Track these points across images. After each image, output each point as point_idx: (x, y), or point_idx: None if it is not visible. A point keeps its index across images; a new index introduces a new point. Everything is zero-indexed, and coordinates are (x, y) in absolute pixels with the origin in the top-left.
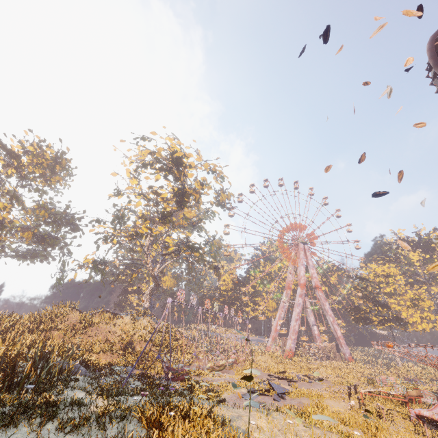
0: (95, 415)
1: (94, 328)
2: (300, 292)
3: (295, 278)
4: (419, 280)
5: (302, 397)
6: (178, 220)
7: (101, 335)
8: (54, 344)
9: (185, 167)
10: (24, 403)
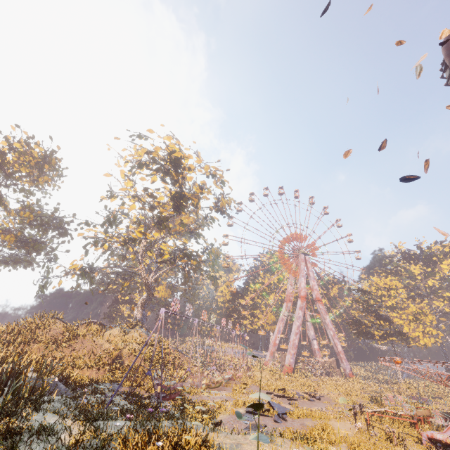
0: (65, 447)
1: (79, 341)
2: (300, 305)
3: (296, 290)
4: (420, 294)
5: (305, 418)
6: (175, 226)
7: (87, 348)
8: (31, 358)
9: (184, 169)
10: None
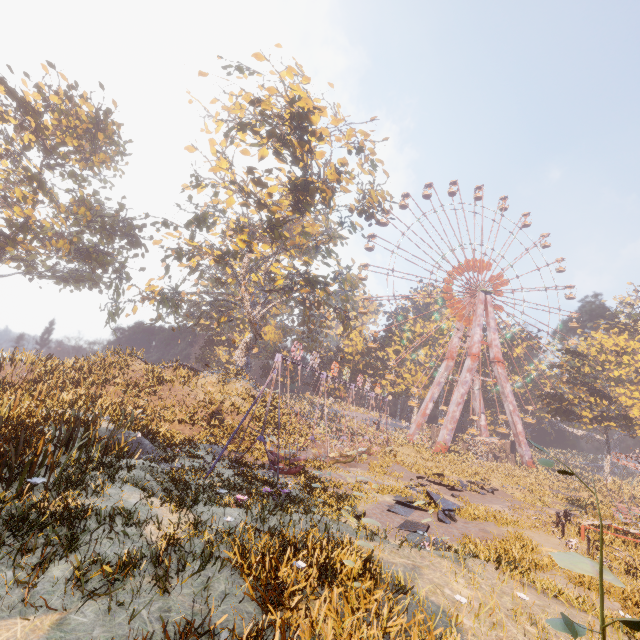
0: (151, 553)
1: (167, 388)
2: (469, 365)
3: (464, 345)
4: None
5: (486, 522)
6: (292, 237)
7: (176, 397)
8: (107, 405)
9: (313, 133)
10: (22, 512)
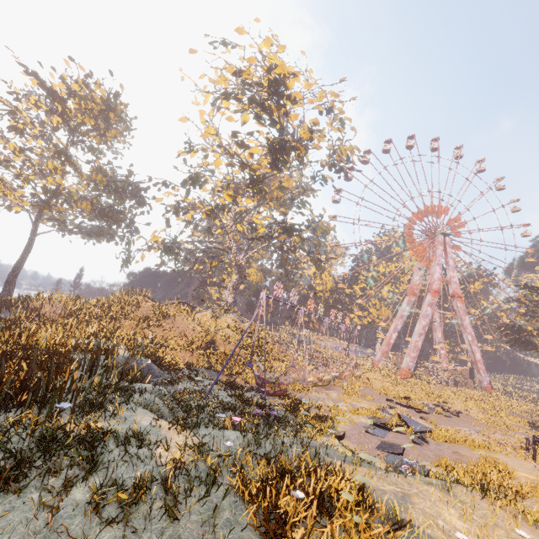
0: (161, 478)
1: (170, 321)
2: (429, 300)
3: (424, 282)
4: None
5: (457, 445)
6: (271, 192)
7: (178, 329)
8: (123, 336)
9: (289, 97)
10: (51, 434)
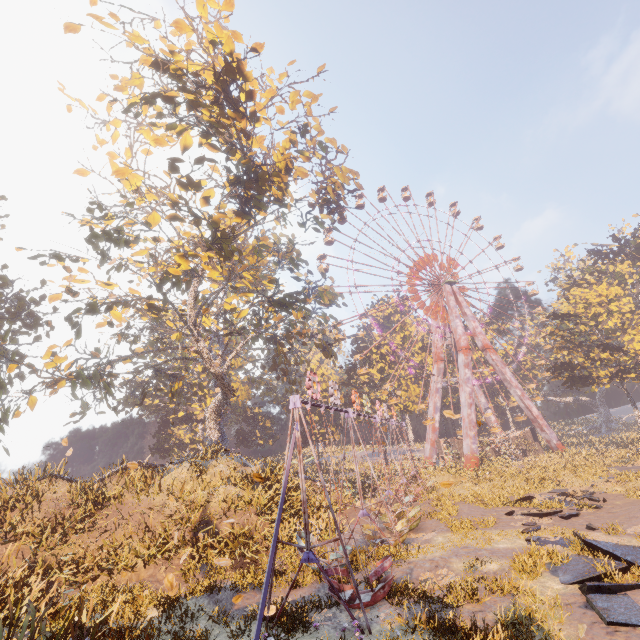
0: None
1: (113, 510)
2: (464, 361)
3: (446, 343)
4: None
5: None
6: (243, 259)
7: (132, 520)
8: None
9: (250, 95)
10: None
